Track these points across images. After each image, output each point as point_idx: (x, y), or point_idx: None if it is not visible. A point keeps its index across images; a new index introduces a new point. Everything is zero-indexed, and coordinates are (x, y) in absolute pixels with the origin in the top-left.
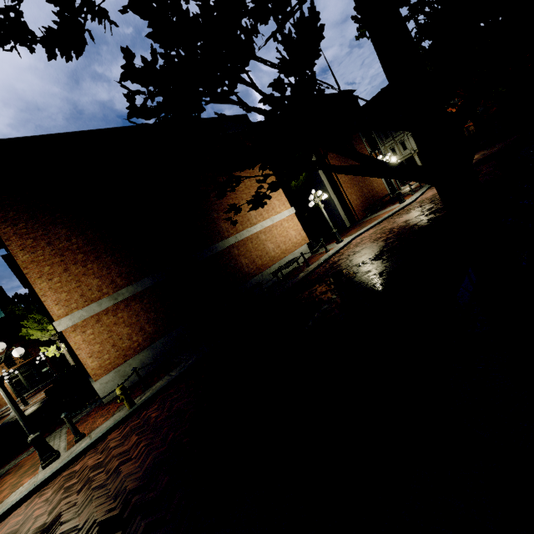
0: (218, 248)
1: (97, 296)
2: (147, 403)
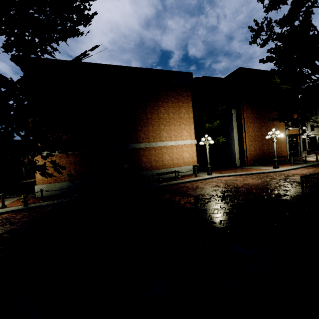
0: (131, 146)
1: None
2: (30, 209)
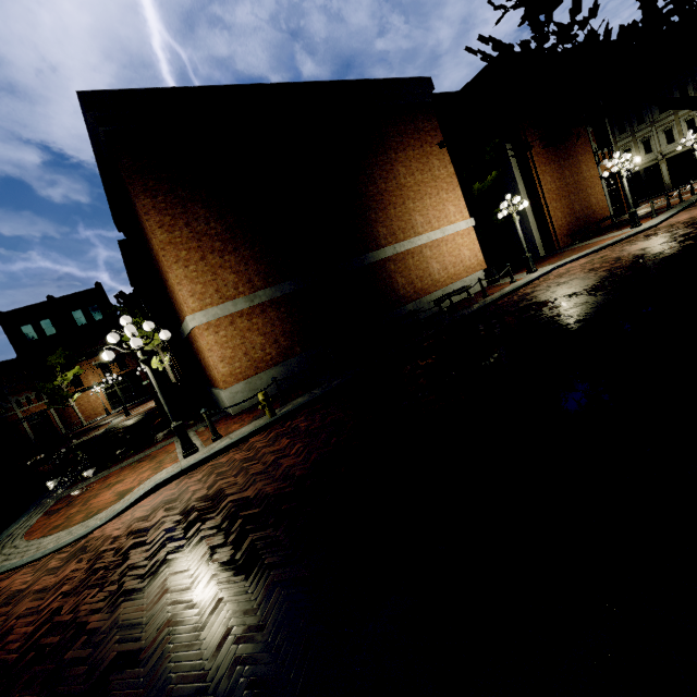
0: (371, 258)
1: (232, 294)
2: (289, 415)
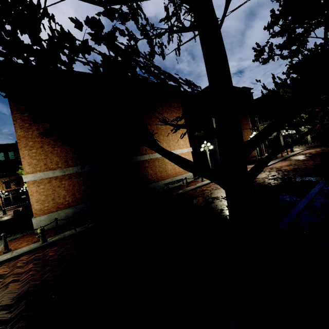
0: (136, 159)
1: (54, 167)
2: (53, 243)
